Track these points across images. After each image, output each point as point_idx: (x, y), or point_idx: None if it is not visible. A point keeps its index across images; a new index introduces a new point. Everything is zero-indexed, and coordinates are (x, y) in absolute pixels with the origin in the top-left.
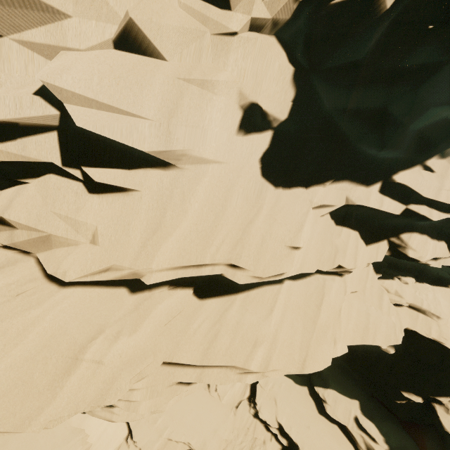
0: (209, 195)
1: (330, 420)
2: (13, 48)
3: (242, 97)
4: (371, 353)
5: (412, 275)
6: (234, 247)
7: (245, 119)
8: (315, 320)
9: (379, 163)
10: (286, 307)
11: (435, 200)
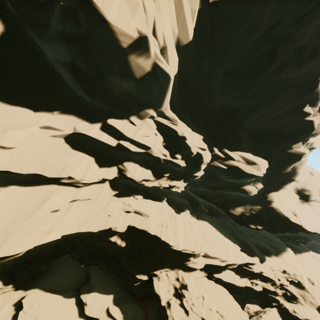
0: None
1: (88, 319)
2: None
3: None
4: (117, 251)
5: (142, 194)
6: None
7: None
8: (30, 215)
9: (98, 110)
10: (0, 205)
11: (133, 139)
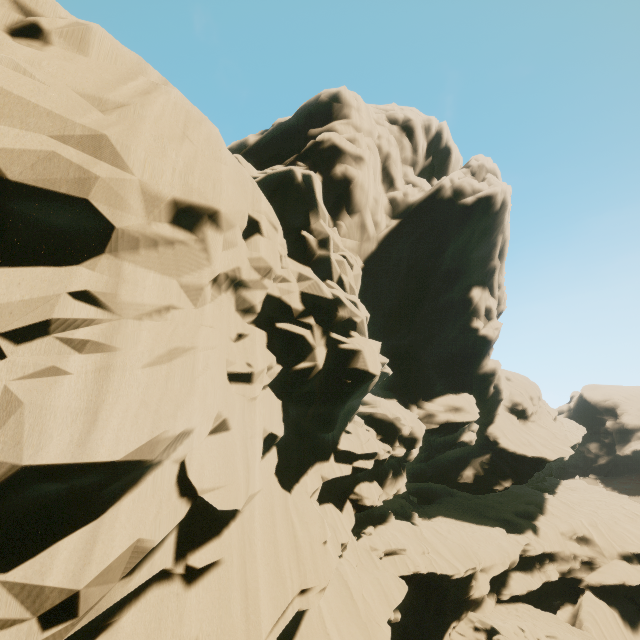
0: (263, 527)
1: None
2: (167, 466)
3: (265, 432)
4: None
5: (369, 523)
6: (299, 569)
7: (263, 445)
8: (359, 614)
9: (327, 440)
10: (335, 620)
11: (363, 453)
